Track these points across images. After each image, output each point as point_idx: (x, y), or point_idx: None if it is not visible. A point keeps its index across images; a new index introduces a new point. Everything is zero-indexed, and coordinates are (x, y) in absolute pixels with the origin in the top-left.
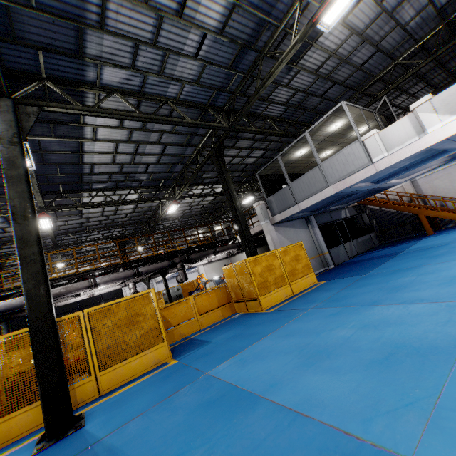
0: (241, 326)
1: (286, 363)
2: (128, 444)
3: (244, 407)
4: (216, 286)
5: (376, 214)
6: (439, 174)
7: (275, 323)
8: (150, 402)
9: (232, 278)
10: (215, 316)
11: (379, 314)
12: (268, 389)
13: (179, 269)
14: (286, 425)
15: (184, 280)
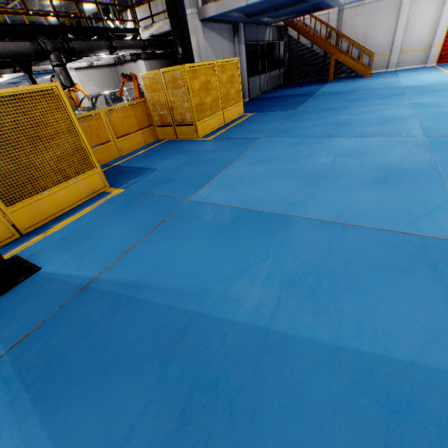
0: (185, 153)
1: (285, 186)
2: (152, 276)
3: (278, 226)
4: (133, 101)
5: (292, 45)
6: (365, 10)
7: (231, 151)
8: (134, 234)
9: (157, 92)
10: (136, 141)
11: (344, 145)
12: (290, 208)
13: (56, 65)
14: (342, 234)
15: (69, 85)
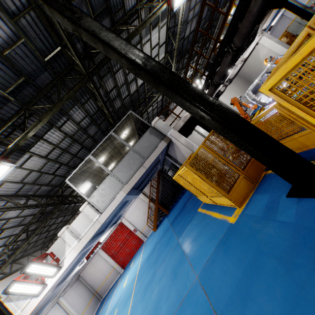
0: None
1: None
2: None
3: None
4: None
5: None
6: None
7: None
8: None
9: None
10: None
11: None
12: None
13: None
14: None
15: None
